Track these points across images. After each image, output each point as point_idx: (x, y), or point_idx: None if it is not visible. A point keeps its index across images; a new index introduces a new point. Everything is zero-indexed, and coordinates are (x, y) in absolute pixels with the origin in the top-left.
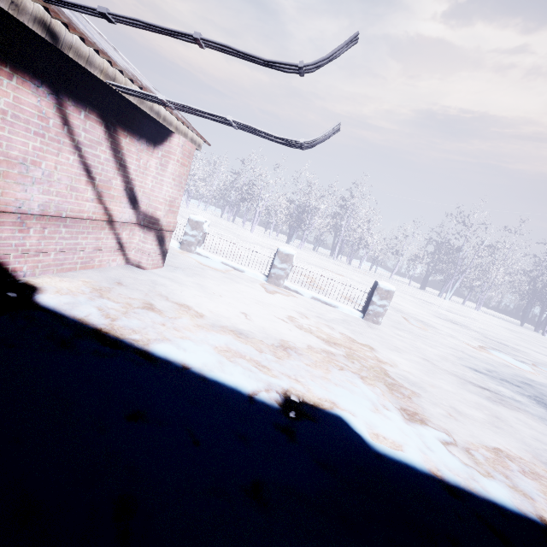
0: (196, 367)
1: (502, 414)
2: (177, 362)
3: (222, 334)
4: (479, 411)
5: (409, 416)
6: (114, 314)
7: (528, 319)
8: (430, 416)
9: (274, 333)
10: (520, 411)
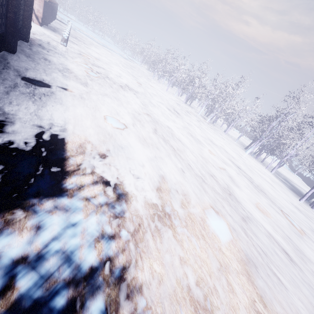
0: None
1: None
2: None
3: None
4: None
5: None
6: None
7: None
8: None
9: None
10: None
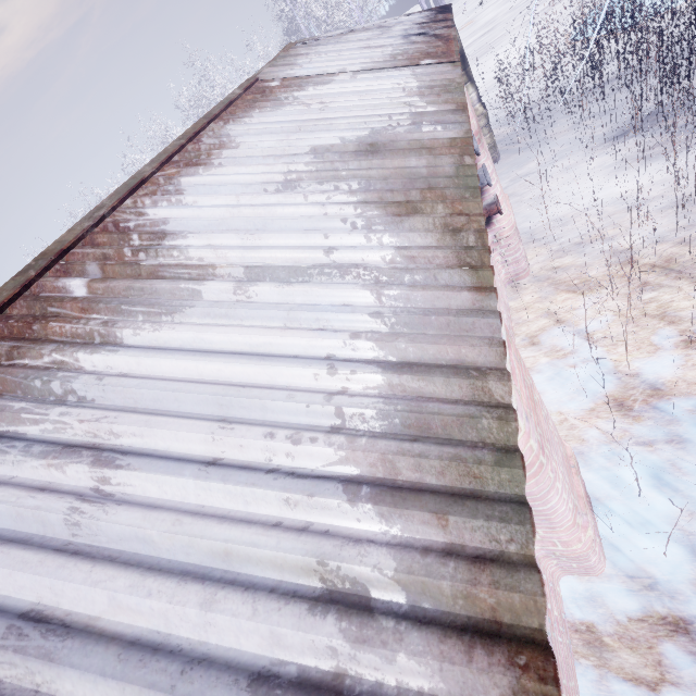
0: None
1: None
2: None
3: None
4: None
5: None
6: None
7: None
8: None
9: None
10: None
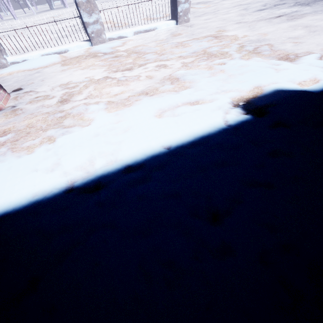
0: (173, 142)
1: (304, 23)
2: (158, 151)
3: (140, 105)
4: (297, 30)
5: (288, 60)
6: (51, 165)
7: None
8: (292, 52)
9: (160, 76)
10: (304, 16)
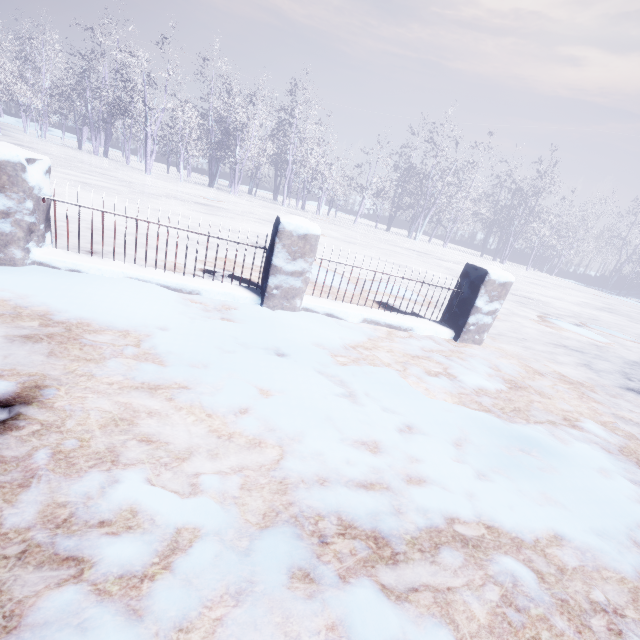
0: None
1: None
2: None
3: None
4: None
5: None
6: None
7: (475, 245)
8: None
9: None
10: None
